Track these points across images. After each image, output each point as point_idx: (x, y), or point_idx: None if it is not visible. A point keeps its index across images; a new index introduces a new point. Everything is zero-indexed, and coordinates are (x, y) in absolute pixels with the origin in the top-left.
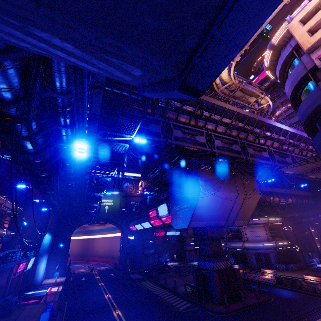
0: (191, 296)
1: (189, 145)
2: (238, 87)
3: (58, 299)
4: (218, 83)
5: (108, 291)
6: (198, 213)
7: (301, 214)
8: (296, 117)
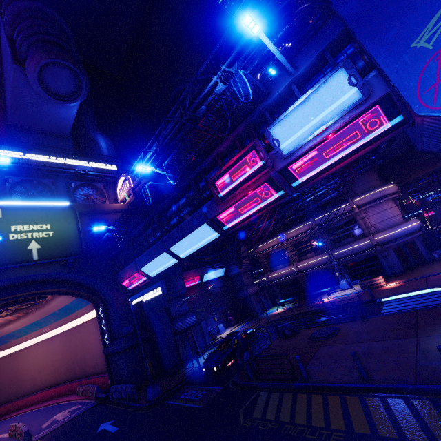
0: None
1: None
2: None
3: None
4: None
5: None
6: None
7: None
8: None
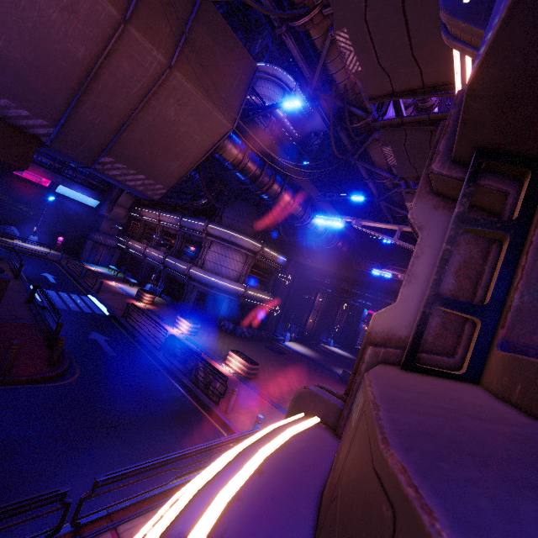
0: None
1: None
2: None
3: None
4: None
5: None
6: None
7: (316, 263)
8: None
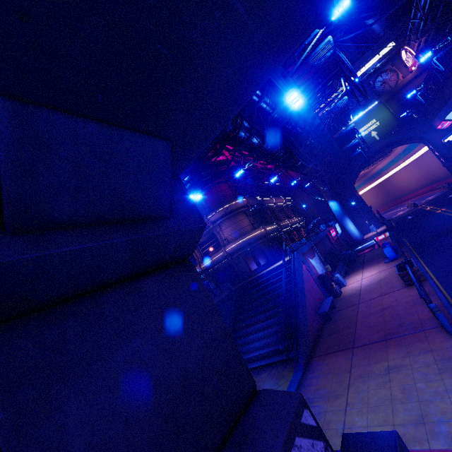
0: None
1: None
2: None
3: (391, 241)
4: None
5: None
6: None
7: None
8: None
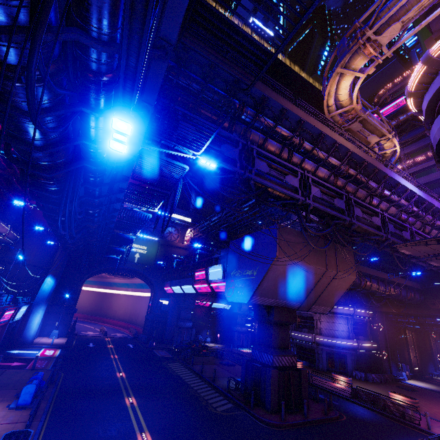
0: (235, 394)
1: (275, 187)
2: (359, 115)
3: (52, 367)
4: (331, 104)
5: (122, 367)
6: (266, 286)
7: (401, 312)
8: (423, 178)
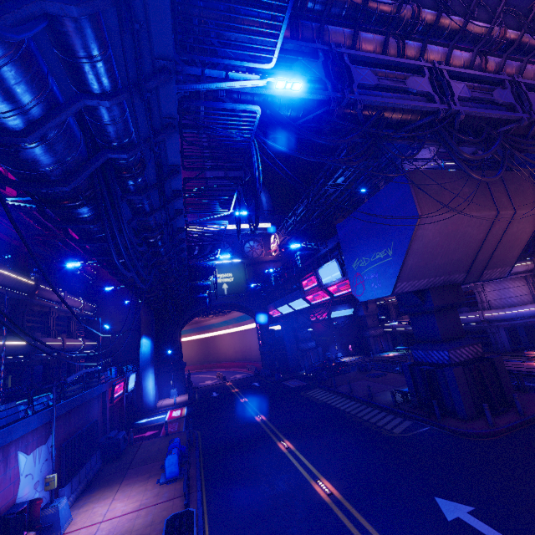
0: (407, 408)
1: (397, 102)
2: None
3: (185, 427)
4: None
5: (258, 410)
6: (412, 264)
7: None
8: None
